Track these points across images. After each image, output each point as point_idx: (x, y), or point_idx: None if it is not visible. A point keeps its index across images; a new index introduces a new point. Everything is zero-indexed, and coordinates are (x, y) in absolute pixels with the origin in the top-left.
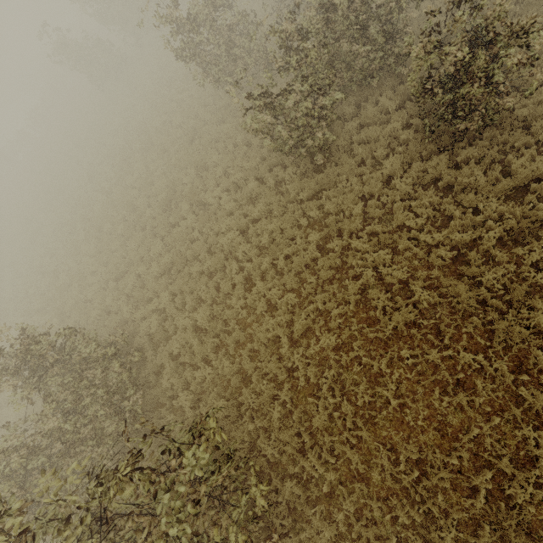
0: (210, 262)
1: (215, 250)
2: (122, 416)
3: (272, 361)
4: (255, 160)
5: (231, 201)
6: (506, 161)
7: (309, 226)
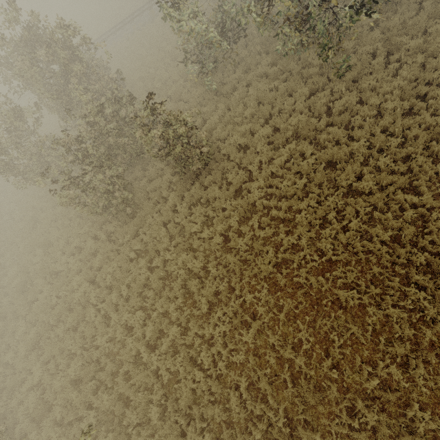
0: (72, 318)
1: (75, 306)
2: None
3: (141, 373)
4: (88, 225)
5: (76, 262)
6: (228, 177)
7: (139, 256)
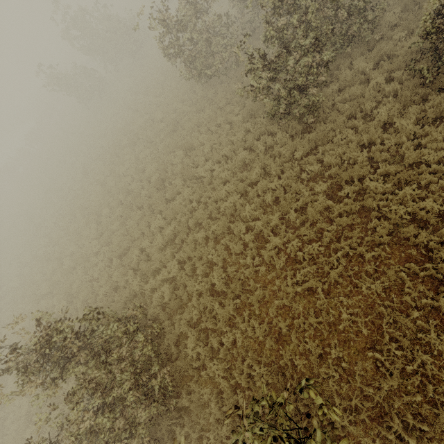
0: (215, 227)
1: (217, 216)
2: (151, 395)
3: (309, 316)
4: (241, 134)
5: (225, 170)
6: None
7: (310, 180)
